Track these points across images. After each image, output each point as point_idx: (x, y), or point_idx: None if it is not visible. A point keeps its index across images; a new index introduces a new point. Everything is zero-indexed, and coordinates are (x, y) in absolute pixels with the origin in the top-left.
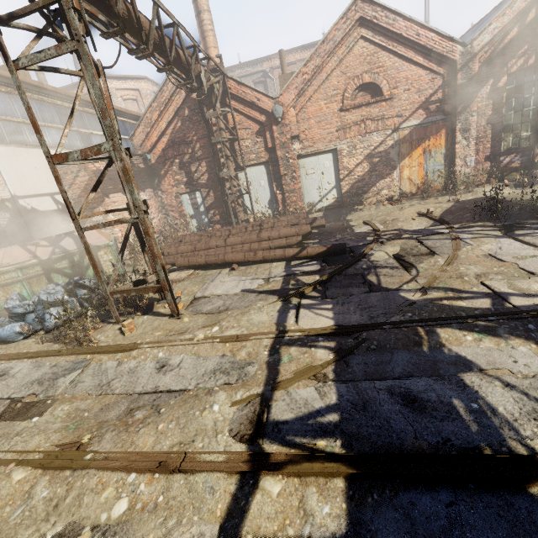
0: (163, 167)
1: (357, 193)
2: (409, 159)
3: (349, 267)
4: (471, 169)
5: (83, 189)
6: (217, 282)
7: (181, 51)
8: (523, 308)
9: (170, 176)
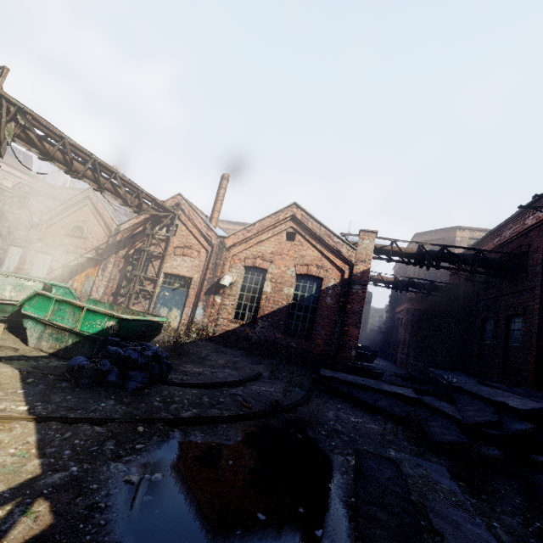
0: None
1: None
2: (80, 276)
3: None
4: (99, 296)
5: None
6: None
7: None
8: None
9: None
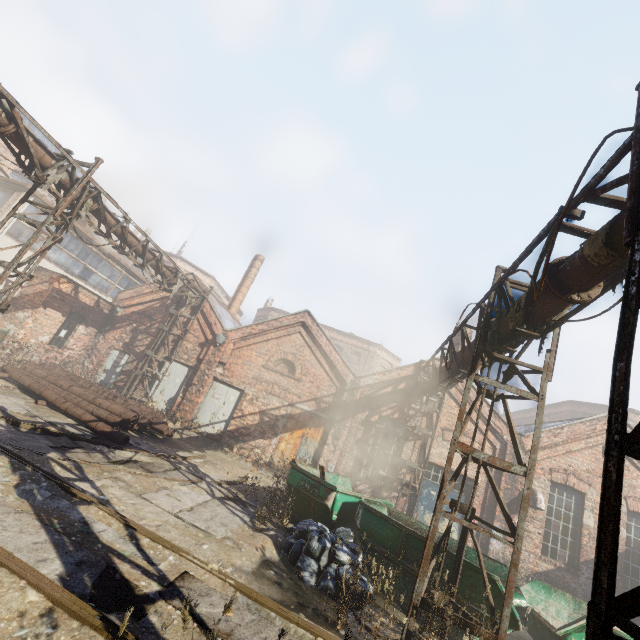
0: (122, 322)
1: (238, 438)
2: (290, 435)
3: (90, 443)
4: None
5: (35, 293)
6: (2, 395)
7: (164, 267)
8: (72, 484)
9: (120, 331)
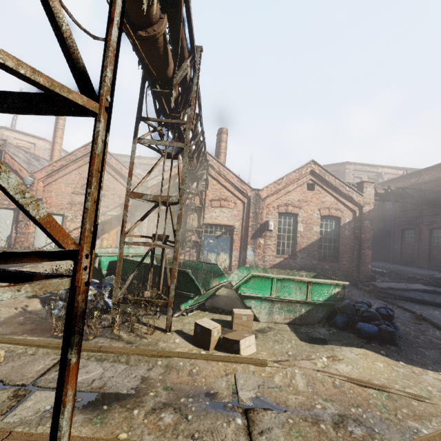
0: None
1: None
2: (108, 234)
3: None
4: None
5: None
6: None
7: None
8: None
9: None
